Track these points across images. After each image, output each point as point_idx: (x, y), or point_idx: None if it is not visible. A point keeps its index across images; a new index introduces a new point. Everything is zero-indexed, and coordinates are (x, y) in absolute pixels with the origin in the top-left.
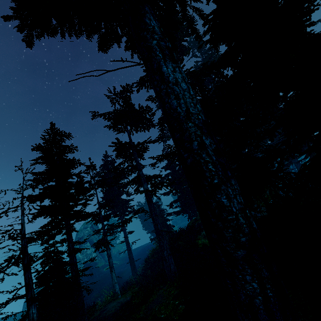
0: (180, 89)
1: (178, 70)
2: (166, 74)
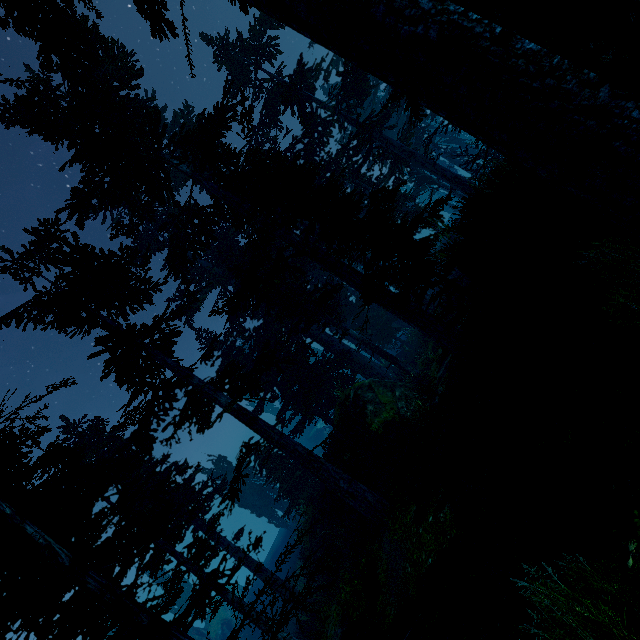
0: None
1: None
2: None
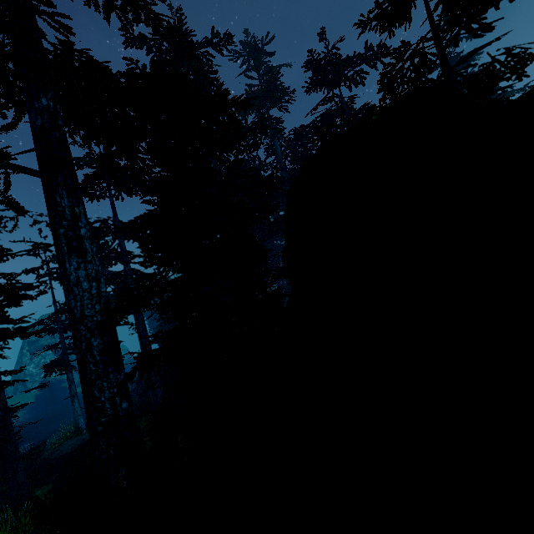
0: (80, 290)
1: (83, 267)
2: (69, 272)
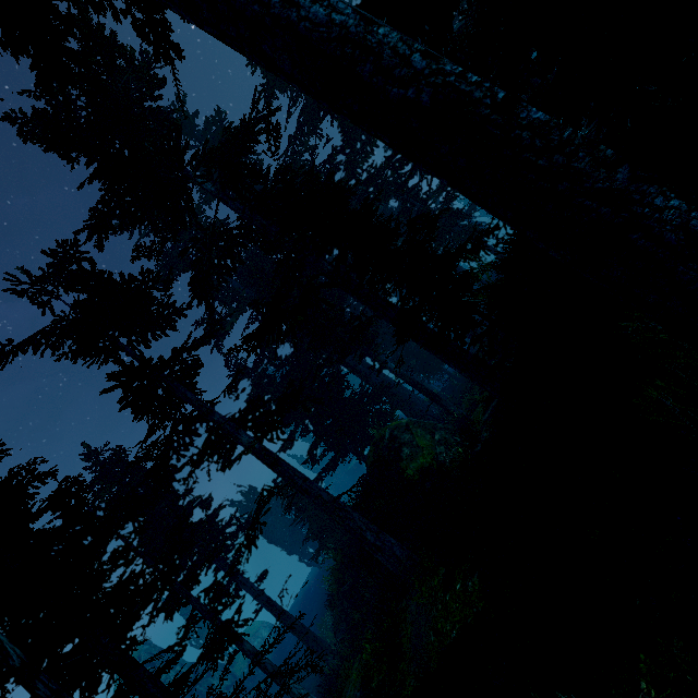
0: None
1: None
2: None
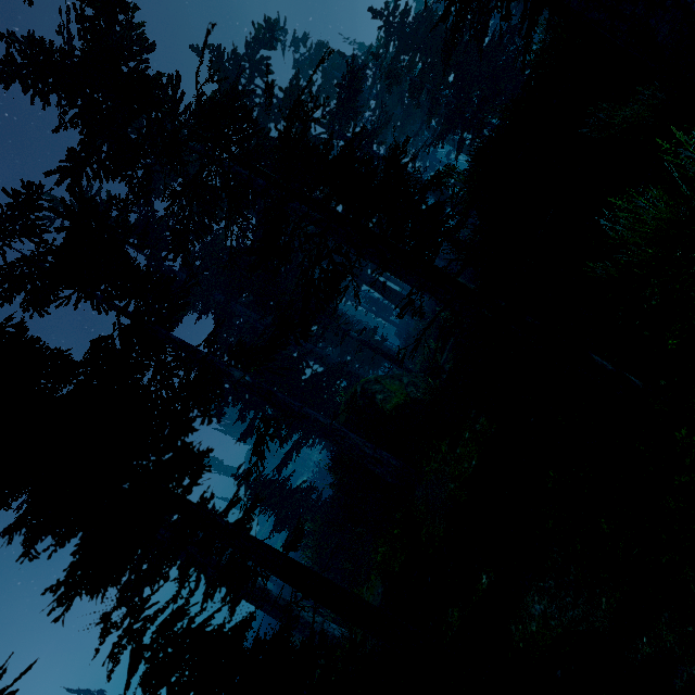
0: None
1: None
2: None
